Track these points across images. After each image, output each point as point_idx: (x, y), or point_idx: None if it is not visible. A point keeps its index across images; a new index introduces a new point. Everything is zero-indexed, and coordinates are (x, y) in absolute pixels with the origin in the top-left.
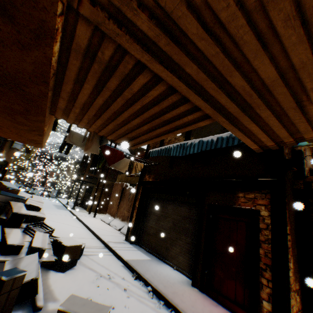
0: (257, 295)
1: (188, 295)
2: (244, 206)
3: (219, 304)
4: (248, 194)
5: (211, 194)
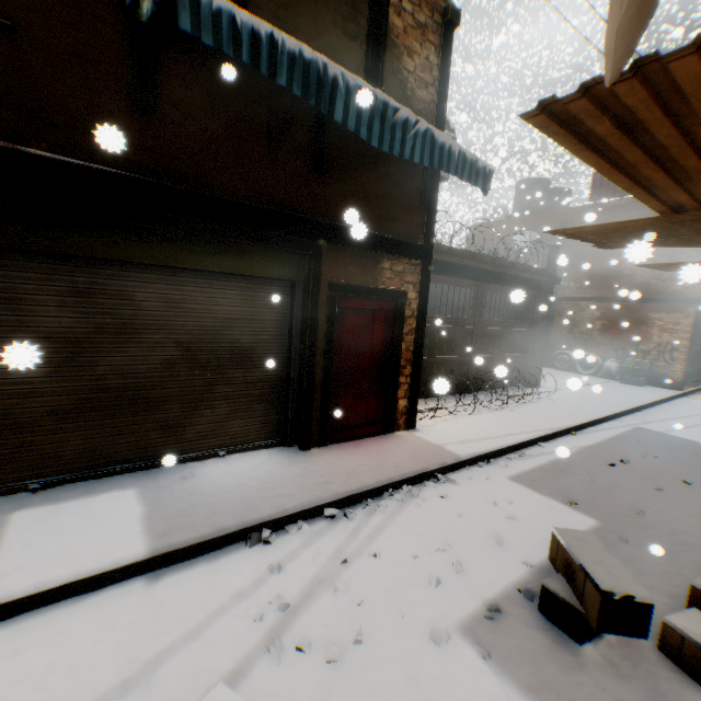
0: (397, 398)
1: (349, 462)
2: (390, 285)
3: (355, 442)
4: (396, 266)
5: (334, 259)
